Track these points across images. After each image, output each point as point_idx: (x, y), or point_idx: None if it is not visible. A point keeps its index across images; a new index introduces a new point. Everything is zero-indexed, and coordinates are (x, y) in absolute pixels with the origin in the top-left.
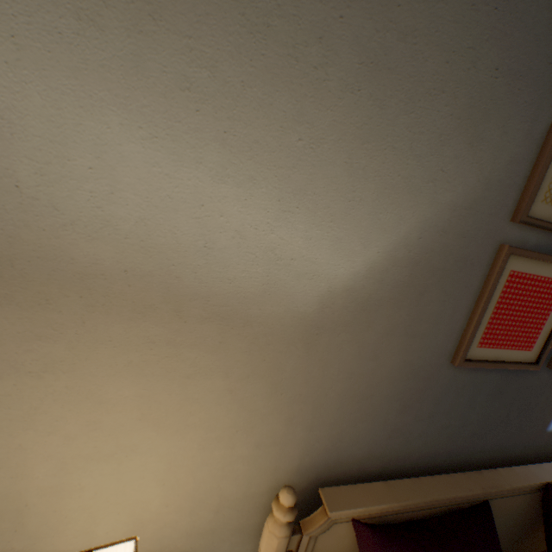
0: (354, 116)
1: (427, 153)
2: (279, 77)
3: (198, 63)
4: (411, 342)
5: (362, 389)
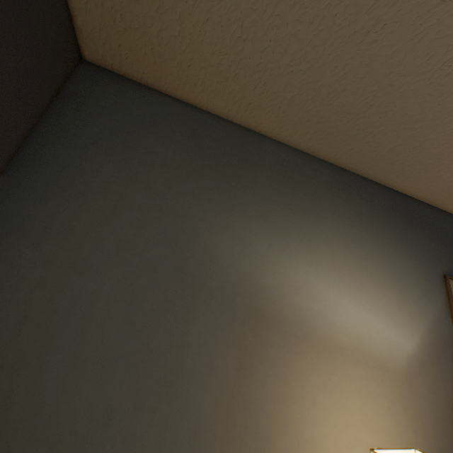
0: (395, 294)
1: (417, 303)
2: (376, 285)
3: (360, 284)
4: (445, 384)
5: (437, 413)
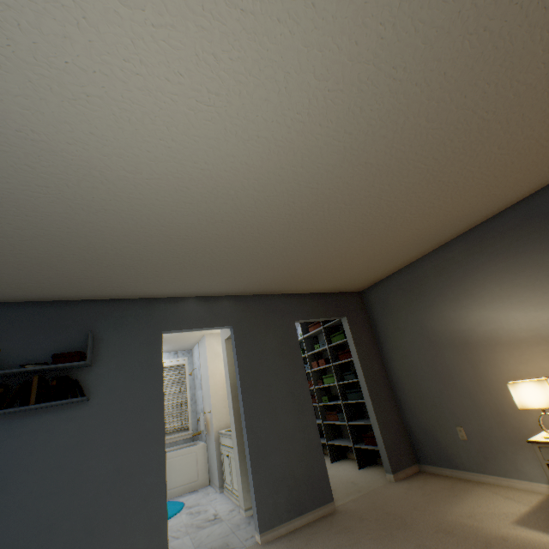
0: None
1: None
2: (533, 290)
3: (519, 297)
4: None
5: None
